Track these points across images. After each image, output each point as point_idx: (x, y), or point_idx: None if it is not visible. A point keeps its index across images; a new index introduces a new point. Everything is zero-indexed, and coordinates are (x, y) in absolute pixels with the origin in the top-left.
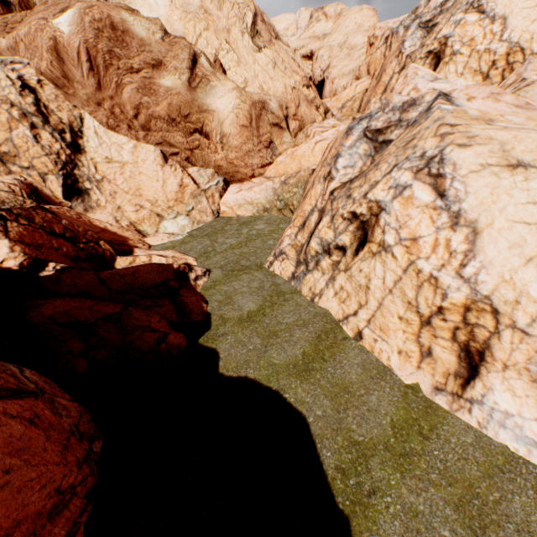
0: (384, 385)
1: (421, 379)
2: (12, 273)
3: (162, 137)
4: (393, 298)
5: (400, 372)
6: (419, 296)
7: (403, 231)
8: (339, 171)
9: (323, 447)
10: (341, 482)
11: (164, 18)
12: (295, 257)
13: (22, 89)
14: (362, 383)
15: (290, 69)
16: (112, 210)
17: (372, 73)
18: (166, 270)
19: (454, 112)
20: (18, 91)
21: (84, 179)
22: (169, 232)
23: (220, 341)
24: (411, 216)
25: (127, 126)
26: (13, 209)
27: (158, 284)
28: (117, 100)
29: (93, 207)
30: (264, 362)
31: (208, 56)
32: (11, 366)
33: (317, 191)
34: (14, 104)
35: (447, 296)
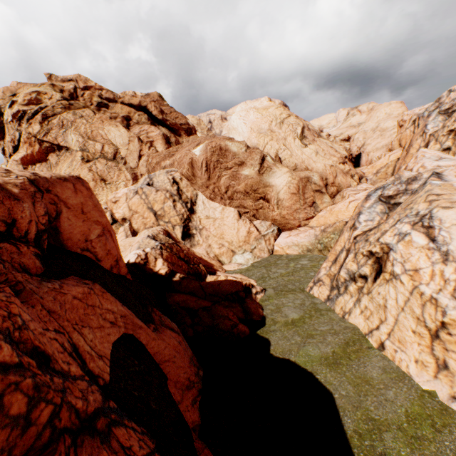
0: (402, 385)
1: (439, 388)
2: (161, 276)
3: (239, 202)
4: (404, 314)
5: (418, 378)
6: (424, 312)
7: (406, 264)
8: (361, 223)
9: (344, 415)
10: (357, 440)
11: (246, 137)
12: (329, 283)
13: (173, 183)
14: (382, 380)
15: (328, 154)
16: (205, 246)
17: (403, 145)
18: (238, 284)
19: (441, 186)
20: (171, 184)
21: (193, 228)
22: (238, 262)
23: (271, 334)
24: (411, 253)
25: (220, 197)
26: (166, 243)
27: (232, 293)
28: (217, 184)
29: (195, 244)
30: (302, 353)
31: (271, 154)
32: (168, 318)
33: (345, 237)
34: (168, 190)
35: (446, 313)
